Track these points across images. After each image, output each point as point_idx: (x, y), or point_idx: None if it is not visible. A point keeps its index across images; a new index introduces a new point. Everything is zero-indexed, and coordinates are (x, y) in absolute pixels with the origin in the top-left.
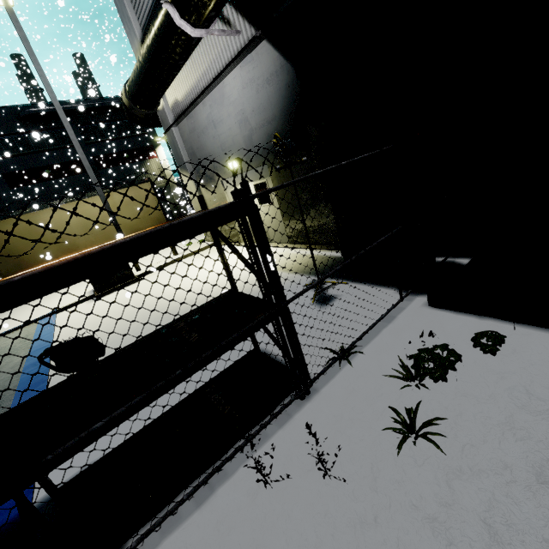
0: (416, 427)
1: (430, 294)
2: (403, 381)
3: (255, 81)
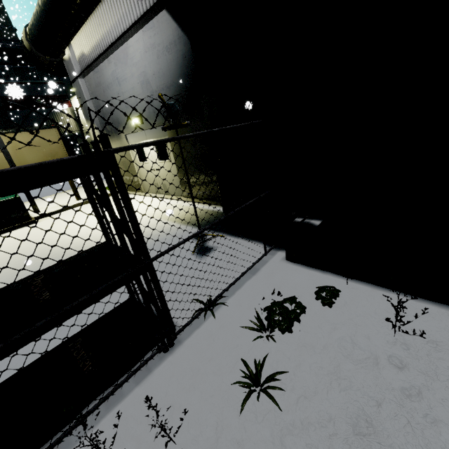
0: (262, 380)
1: (287, 251)
2: (257, 332)
3: (156, 47)
